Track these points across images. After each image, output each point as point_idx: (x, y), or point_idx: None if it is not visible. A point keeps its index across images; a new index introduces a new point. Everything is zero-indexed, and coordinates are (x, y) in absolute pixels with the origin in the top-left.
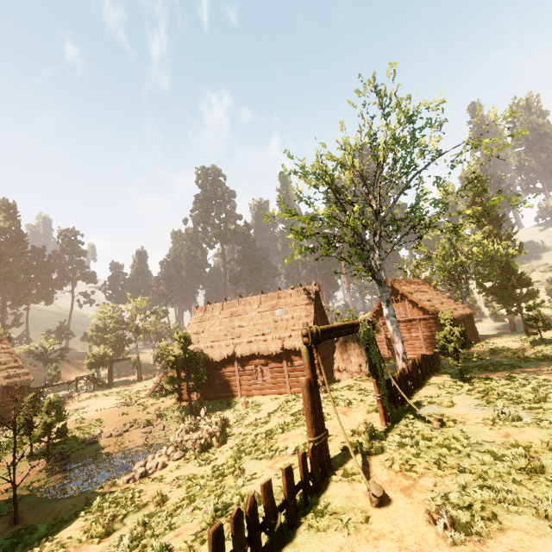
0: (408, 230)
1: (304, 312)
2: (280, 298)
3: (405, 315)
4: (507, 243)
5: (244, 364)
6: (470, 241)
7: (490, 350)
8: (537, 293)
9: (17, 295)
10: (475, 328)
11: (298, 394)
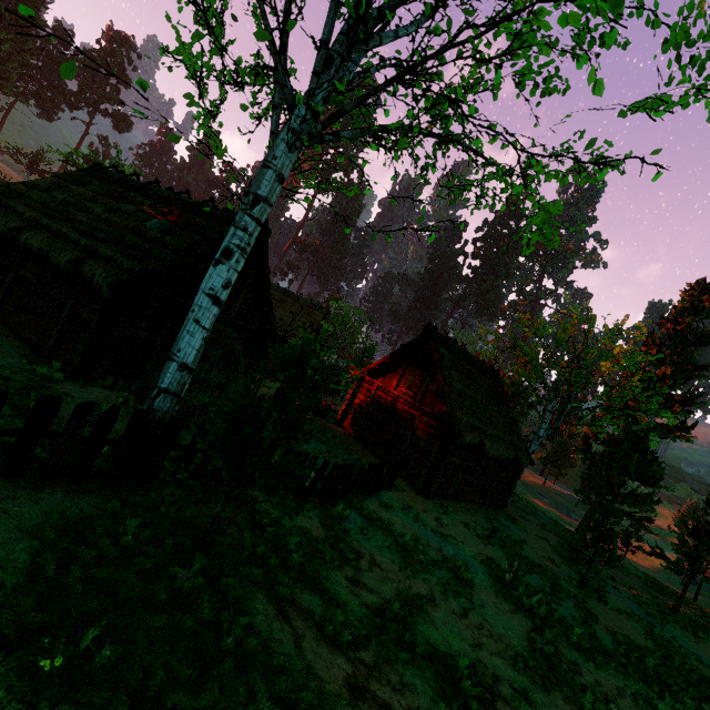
0: (388, 80)
1: (184, 243)
2: (195, 214)
3: (415, 394)
4: (674, 408)
5: (28, 265)
6: (612, 355)
7: (489, 530)
8: (654, 504)
9: (1, 74)
10: (513, 486)
11: (51, 366)
